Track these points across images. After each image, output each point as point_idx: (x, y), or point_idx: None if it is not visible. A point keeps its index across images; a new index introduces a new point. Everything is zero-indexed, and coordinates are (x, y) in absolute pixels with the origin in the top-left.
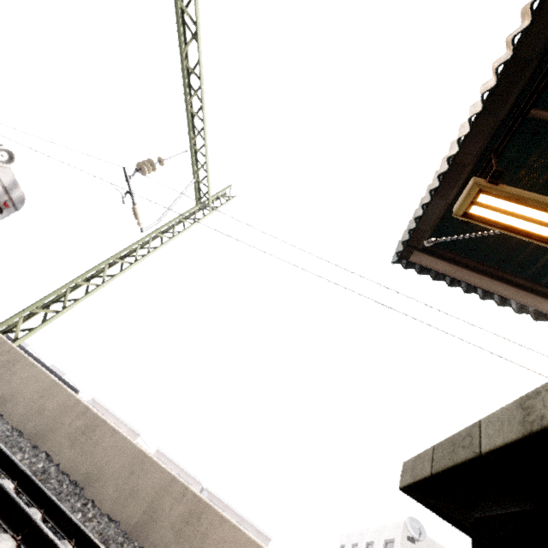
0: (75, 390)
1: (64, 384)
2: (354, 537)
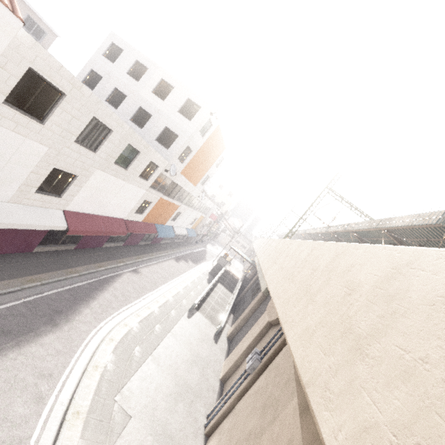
0: None
1: None
2: (141, 57)
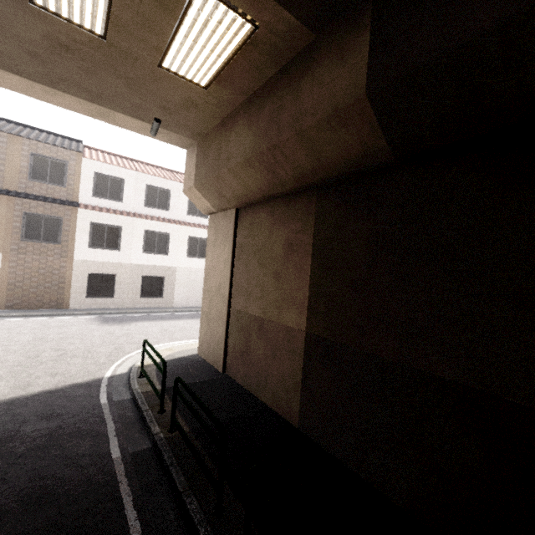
0: (79, 141)
1: (62, 138)
2: None
